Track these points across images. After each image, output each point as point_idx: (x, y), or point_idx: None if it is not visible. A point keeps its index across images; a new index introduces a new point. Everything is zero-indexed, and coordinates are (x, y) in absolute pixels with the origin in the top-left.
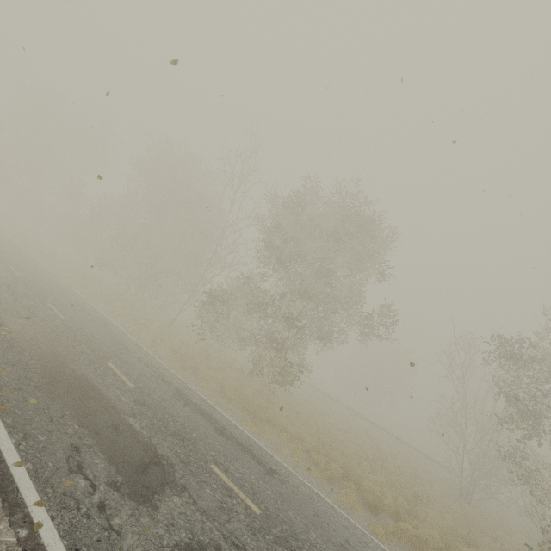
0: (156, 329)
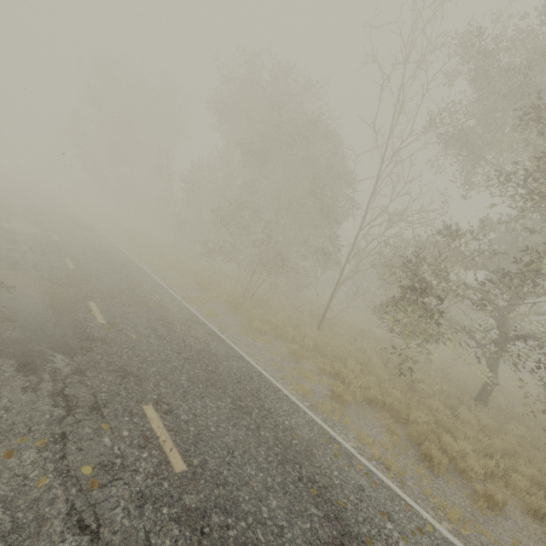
0: (311, 343)
